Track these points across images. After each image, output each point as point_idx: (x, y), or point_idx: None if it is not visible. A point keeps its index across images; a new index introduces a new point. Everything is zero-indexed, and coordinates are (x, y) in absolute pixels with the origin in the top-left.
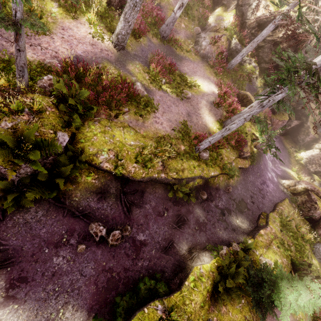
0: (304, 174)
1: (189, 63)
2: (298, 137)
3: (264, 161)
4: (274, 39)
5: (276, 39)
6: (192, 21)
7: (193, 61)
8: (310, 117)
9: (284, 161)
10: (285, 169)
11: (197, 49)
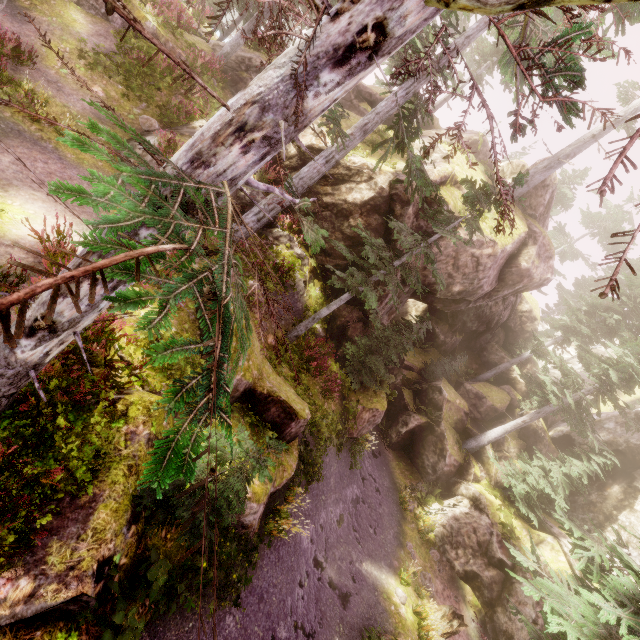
0: (440, 585)
1: (45, 159)
2: (424, 458)
3: (265, 577)
4: (338, 204)
5: (341, 204)
6: (137, 100)
7: (76, 164)
8: (445, 410)
9: (383, 536)
10: (379, 578)
11: (120, 152)
